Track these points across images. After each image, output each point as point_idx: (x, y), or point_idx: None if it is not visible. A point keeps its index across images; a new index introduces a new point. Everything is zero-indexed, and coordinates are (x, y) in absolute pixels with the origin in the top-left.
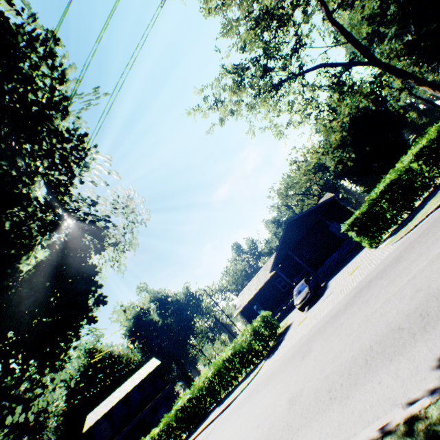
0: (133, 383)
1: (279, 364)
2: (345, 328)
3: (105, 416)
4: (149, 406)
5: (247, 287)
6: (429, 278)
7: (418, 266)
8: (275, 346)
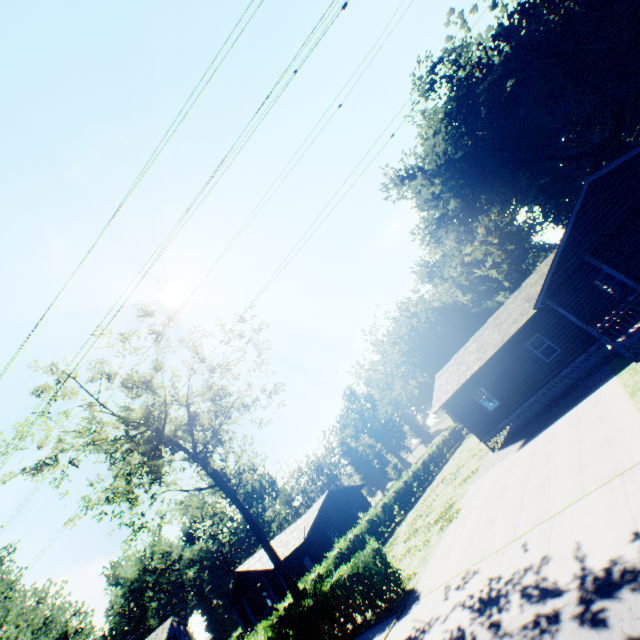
0: None
1: None
2: None
3: None
4: None
5: None
6: None
7: None
8: None
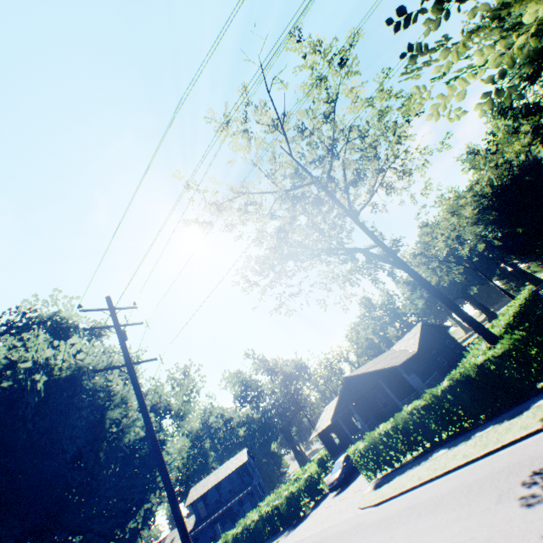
0: (224, 472)
1: None
2: None
3: (201, 496)
4: (232, 503)
5: (331, 403)
6: None
7: None
8: (302, 519)
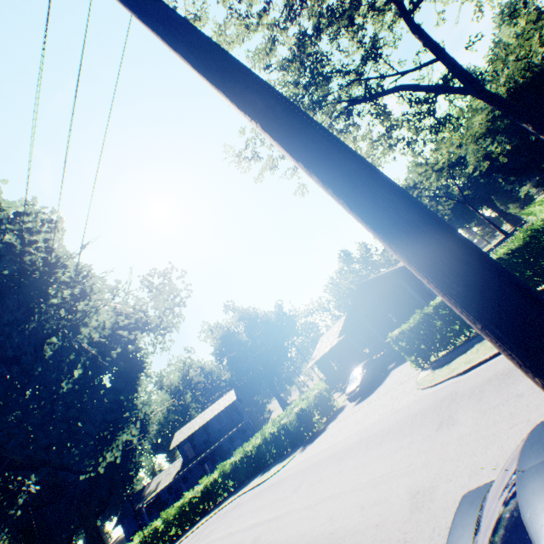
0: (211, 413)
1: (291, 475)
2: (311, 494)
3: (188, 438)
4: (222, 440)
5: (327, 333)
6: (341, 511)
7: (364, 476)
8: (316, 434)
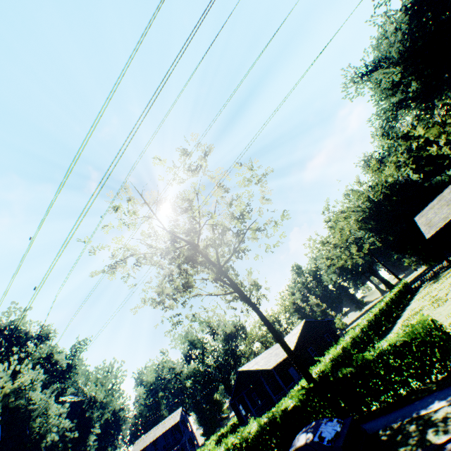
0: (161, 429)
1: None
2: None
3: (141, 450)
4: None
5: None
6: None
7: None
8: None
